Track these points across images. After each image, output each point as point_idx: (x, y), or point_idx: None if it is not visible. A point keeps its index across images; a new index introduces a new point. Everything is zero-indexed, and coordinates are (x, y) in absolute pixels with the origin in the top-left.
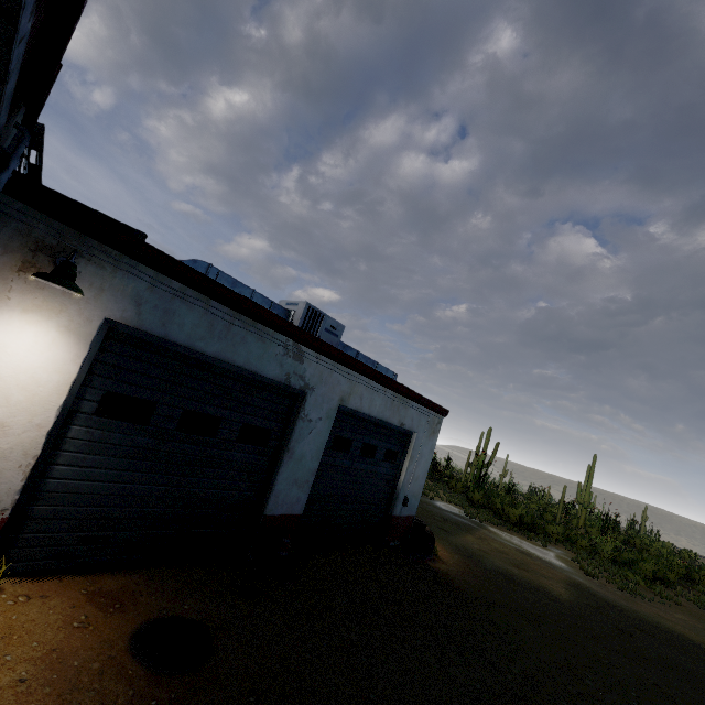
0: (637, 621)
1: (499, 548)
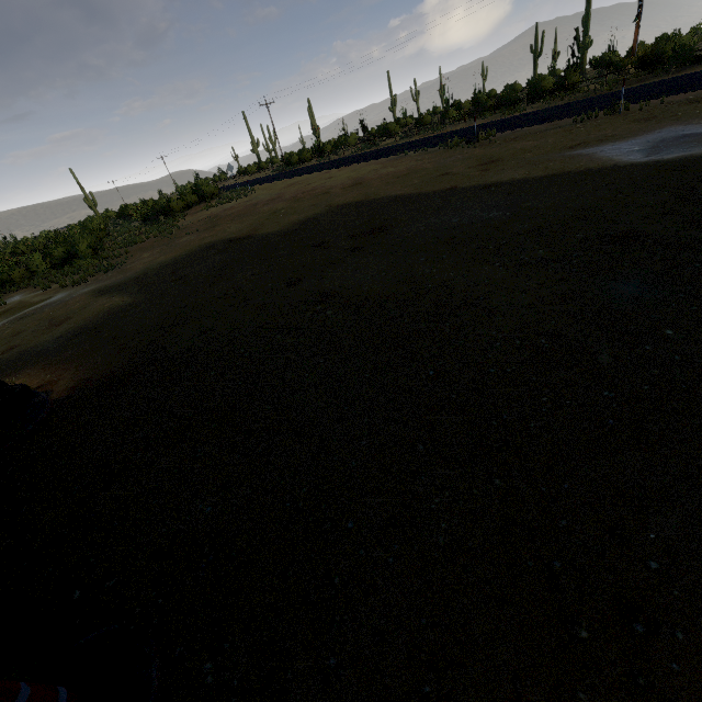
0: (163, 271)
1: (2, 336)
